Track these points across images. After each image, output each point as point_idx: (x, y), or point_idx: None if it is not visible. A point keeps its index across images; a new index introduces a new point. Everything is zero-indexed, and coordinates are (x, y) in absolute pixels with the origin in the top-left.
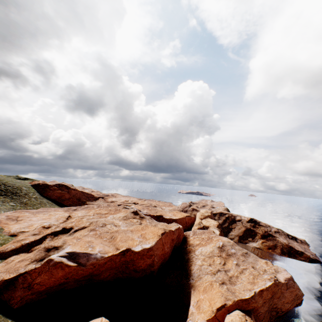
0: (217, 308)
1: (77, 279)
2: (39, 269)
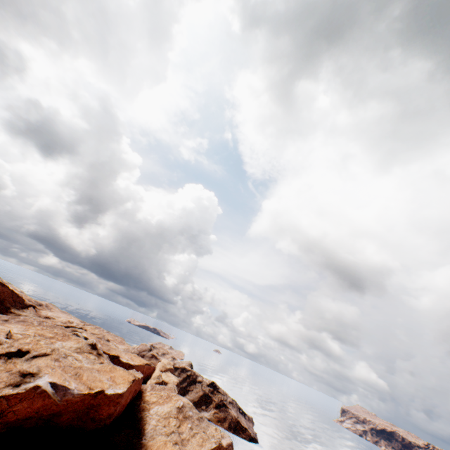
0: None
1: (41, 417)
2: (23, 395)
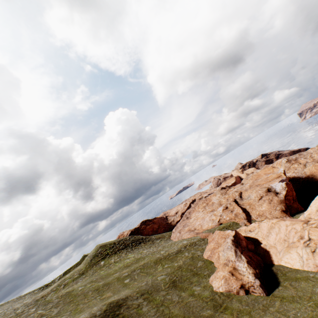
0: None
1: None
2: (289, 189)
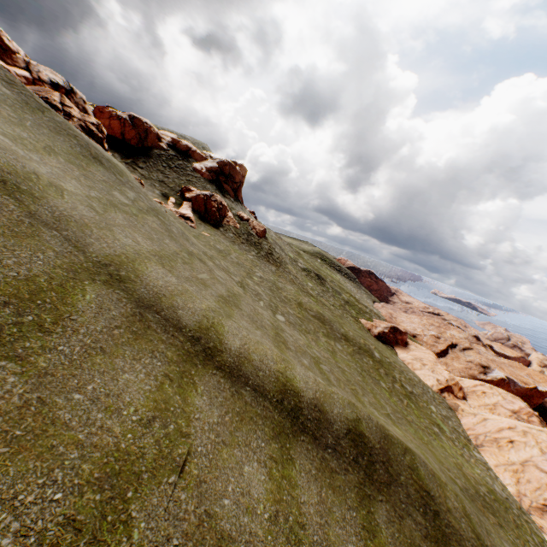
0: None
1: None
2: (496, 382)
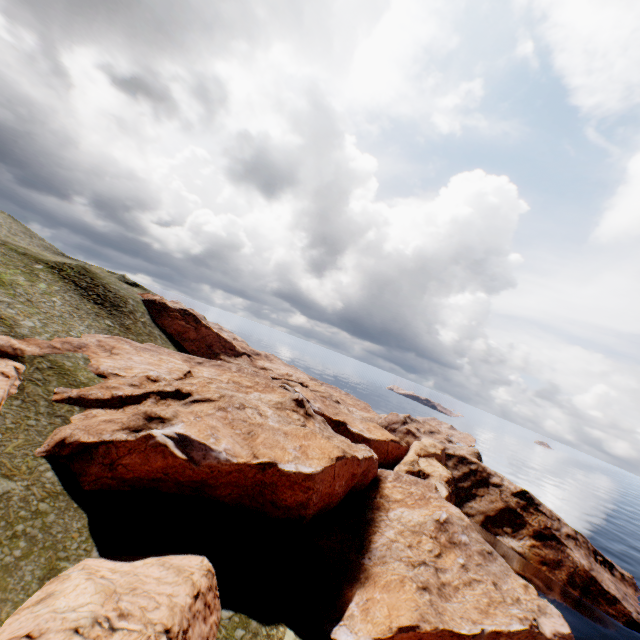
0: (400, 627)
1: (180, 482)
2: (132, 445)
